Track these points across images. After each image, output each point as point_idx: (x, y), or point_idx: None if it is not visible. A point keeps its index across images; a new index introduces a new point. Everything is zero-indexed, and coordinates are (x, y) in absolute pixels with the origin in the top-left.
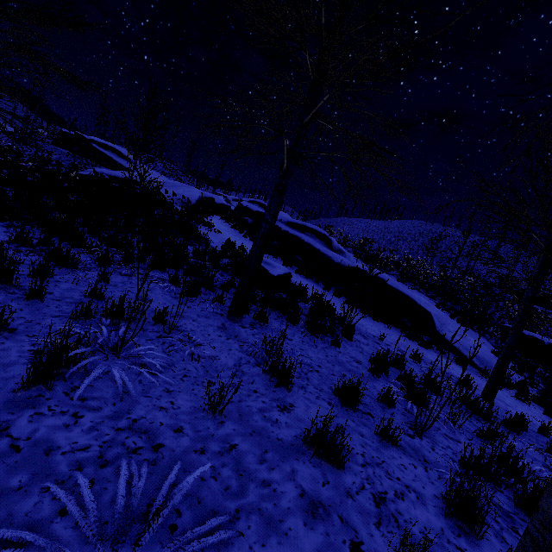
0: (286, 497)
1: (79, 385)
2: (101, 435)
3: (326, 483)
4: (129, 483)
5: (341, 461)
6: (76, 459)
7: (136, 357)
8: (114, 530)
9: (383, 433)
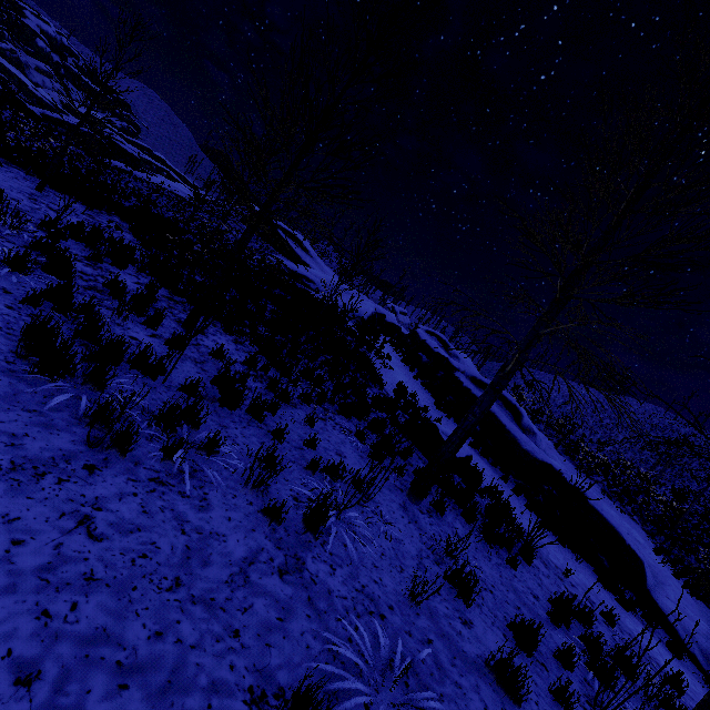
0: (474, 704)
1: (326, 539)
2: (349, 590)
3: (504, 709)
4: (375, 637)
5: (520, 697)
6: (344, 604)
7: (349, 522)
8: (377, 666)
9: (558, 692)
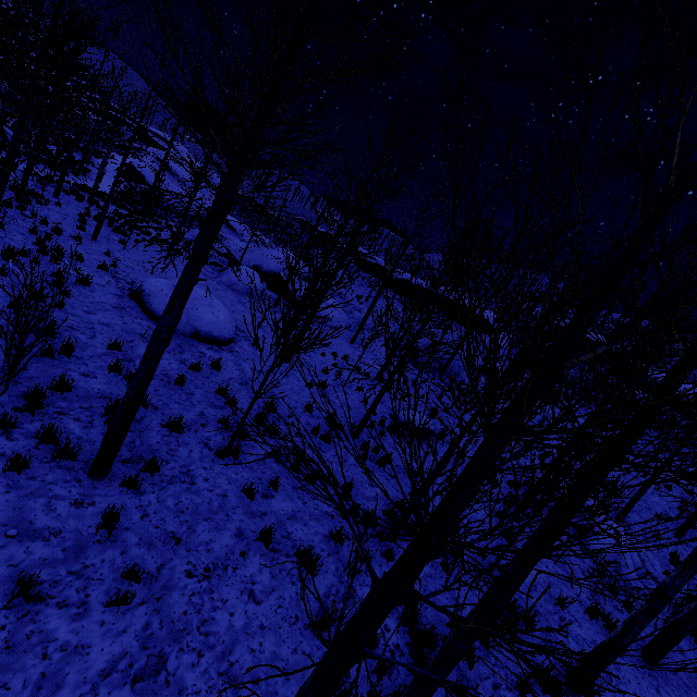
0: None
1: None
2: None
3: None
4: None
5: None
6: None
7: None
8: None
9: None
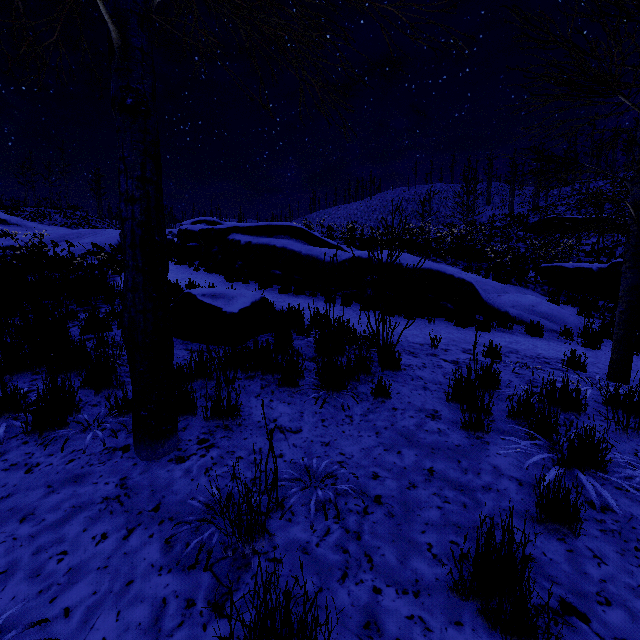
0: None
1: None
2: None
3: None
4: None
5: None
6: None
7: None
8: None
9: None
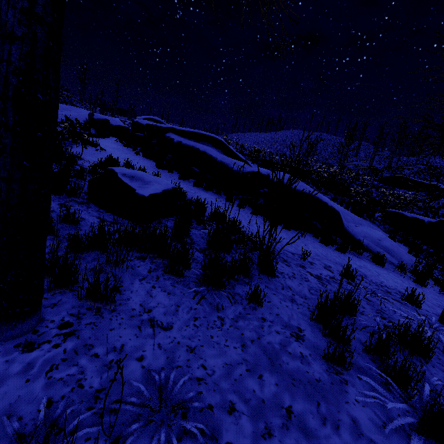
0: None
1: None
2: None
3: None
4: None
5: None
6: None
7: None
8: None
9: None
